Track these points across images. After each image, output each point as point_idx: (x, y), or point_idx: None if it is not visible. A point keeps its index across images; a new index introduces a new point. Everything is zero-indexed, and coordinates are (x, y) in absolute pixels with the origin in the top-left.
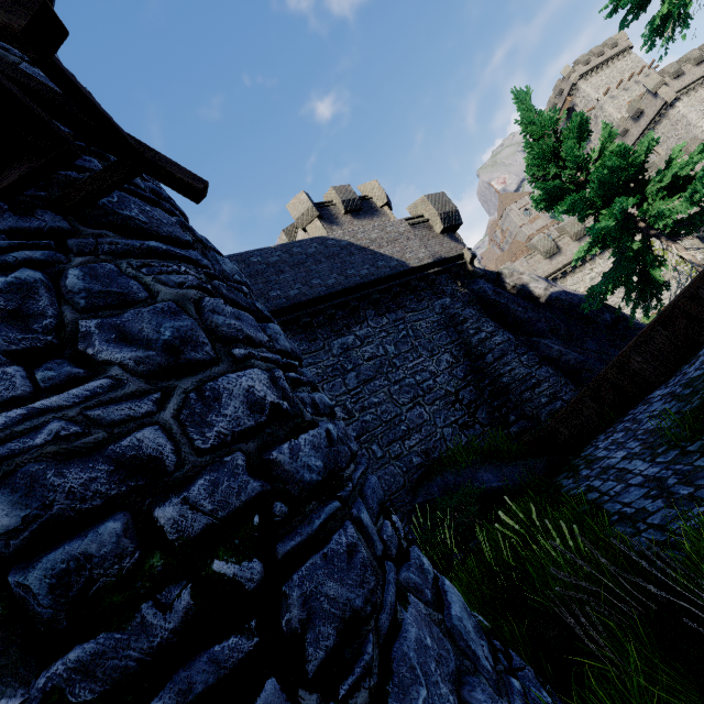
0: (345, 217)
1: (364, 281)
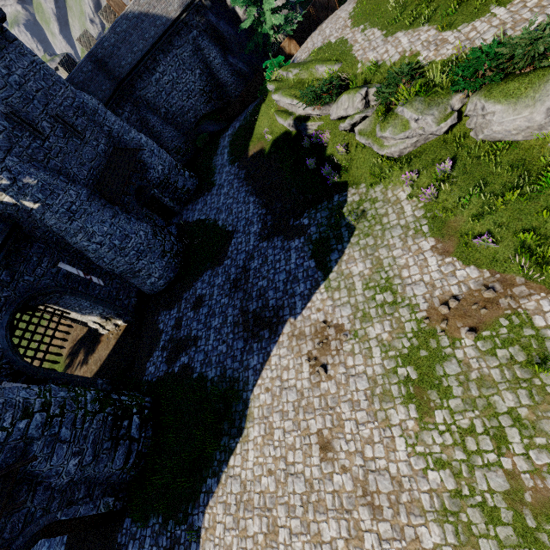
0: None
1: (154, 42)
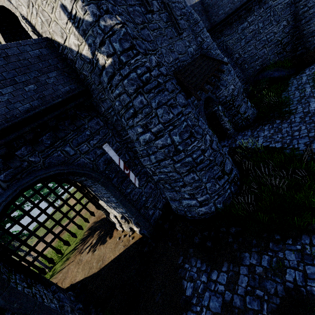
0: None
1: None
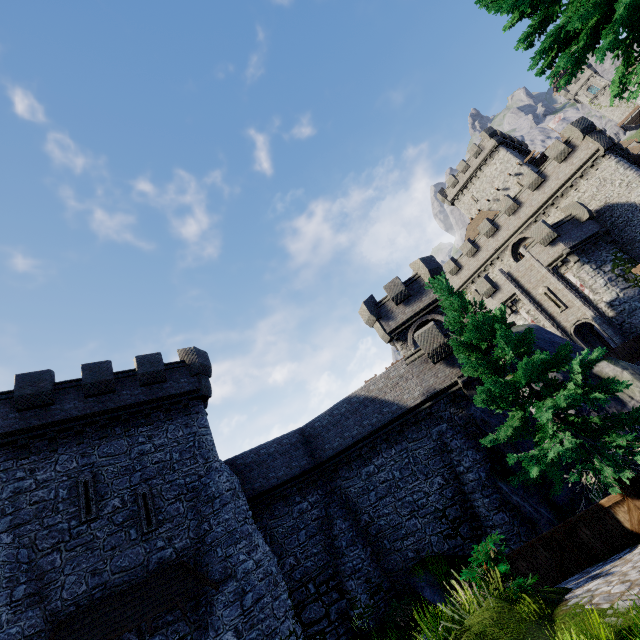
0: (398, 308)
1: (373, 429)
